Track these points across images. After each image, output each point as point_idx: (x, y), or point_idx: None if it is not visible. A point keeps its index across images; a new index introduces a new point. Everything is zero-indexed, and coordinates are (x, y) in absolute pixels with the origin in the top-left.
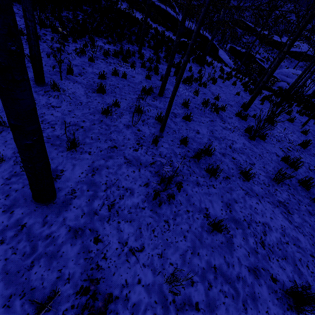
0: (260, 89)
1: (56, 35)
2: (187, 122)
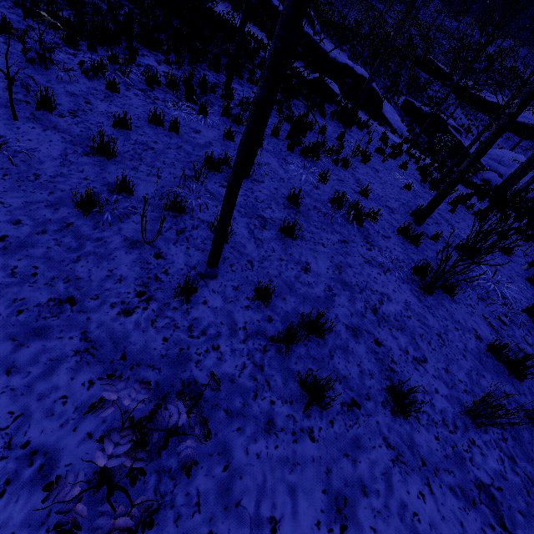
0: (453, 185)
1: (57, 32)
2: (288, 242)
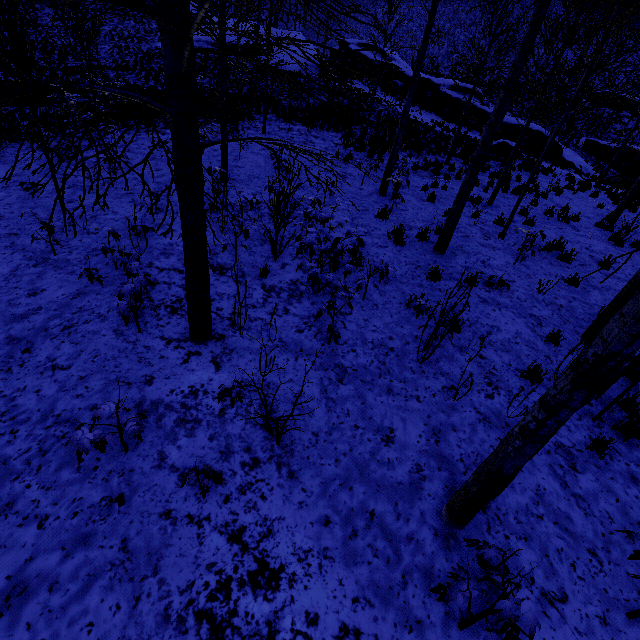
0: (633, 192)
1: (360, 153)
2: (529, 227)
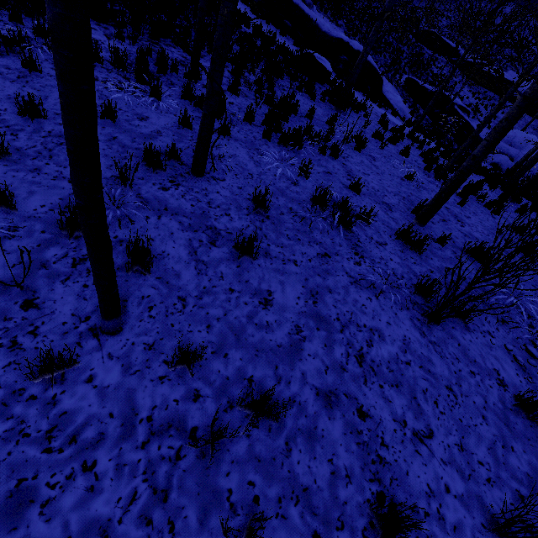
0: (464, 176)
1: None
2: (245, 263)
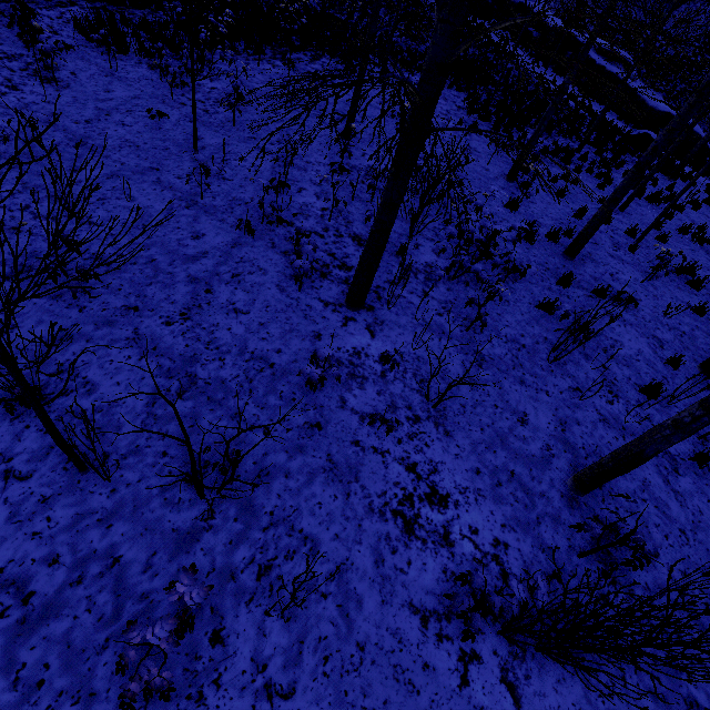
0: None
1: (484, 123)
2: (661, 244)
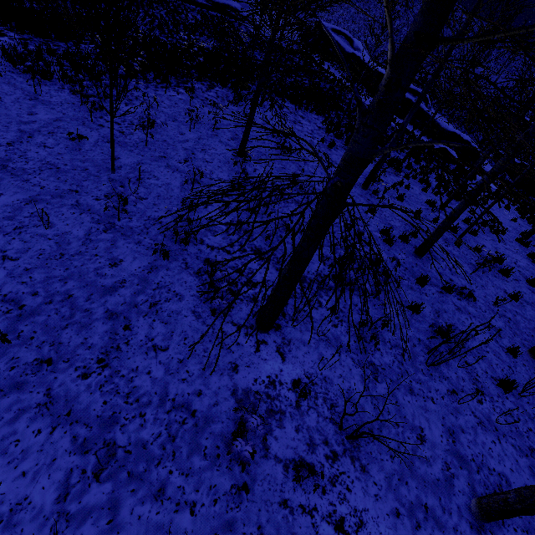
0: None
1: (339, 140)
2: (473, 236)
